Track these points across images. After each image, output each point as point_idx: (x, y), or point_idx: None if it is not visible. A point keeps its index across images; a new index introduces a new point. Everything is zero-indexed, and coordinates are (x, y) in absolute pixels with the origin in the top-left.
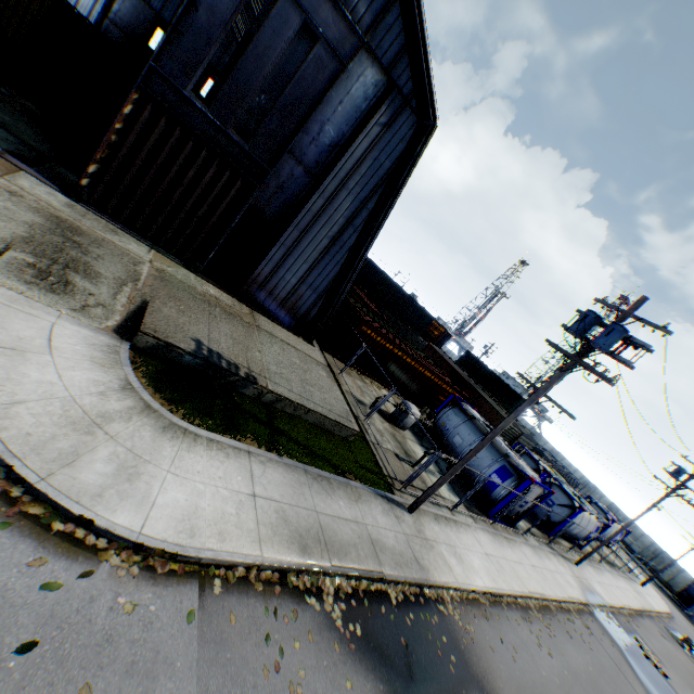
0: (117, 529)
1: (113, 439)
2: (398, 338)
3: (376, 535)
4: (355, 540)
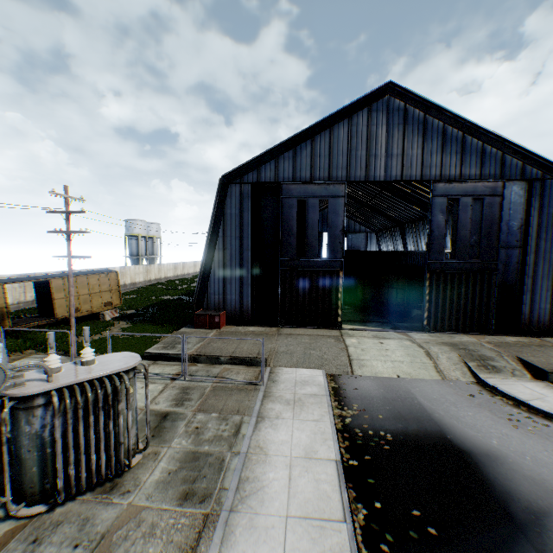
0: None
1: None
2: None
3: None
4: None
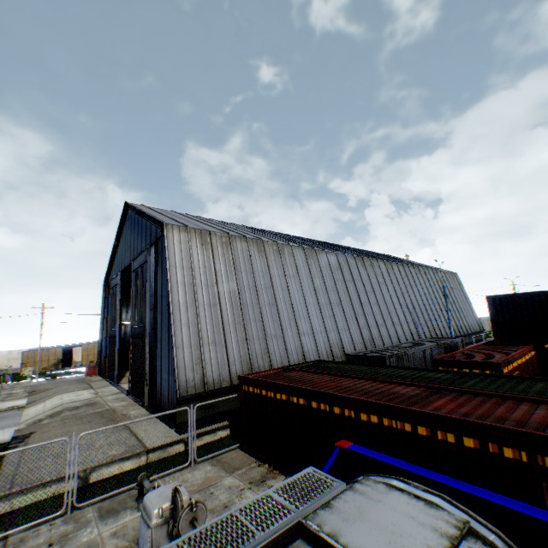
0: None
1: None
2: (371, 379)
3: None
4: None
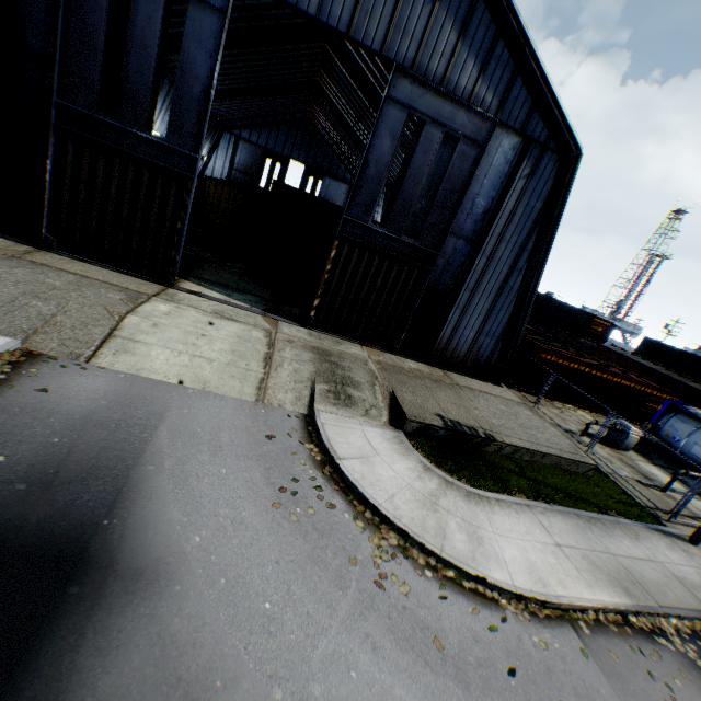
0: (500, 583)
1: (449, 512)
2: (574, 353)
3: (676, 572)
4: (661, 579)
